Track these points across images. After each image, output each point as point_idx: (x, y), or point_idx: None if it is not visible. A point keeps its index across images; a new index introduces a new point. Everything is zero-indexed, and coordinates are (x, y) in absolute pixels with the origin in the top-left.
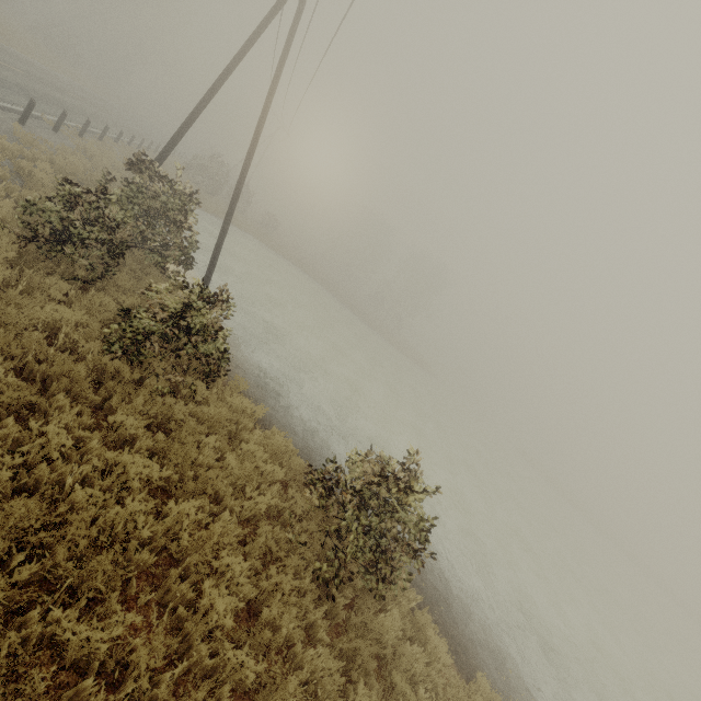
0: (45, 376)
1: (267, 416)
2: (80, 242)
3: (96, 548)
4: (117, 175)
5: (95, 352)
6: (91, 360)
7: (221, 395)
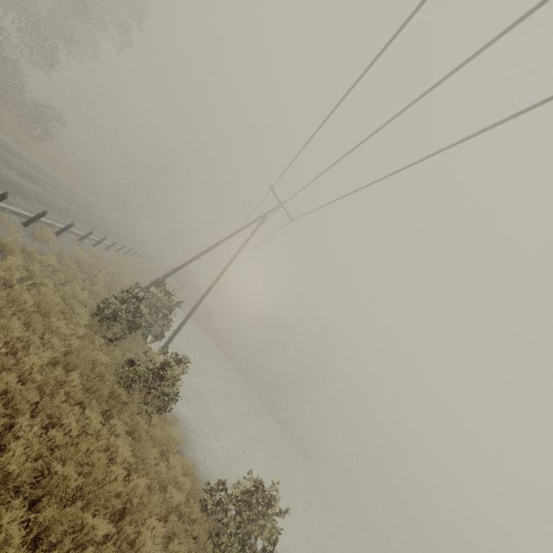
0: (92, 388)
1: (183, 450)
2: (119, 320)
3: (101, 485)
4: (131, 277)
5: (111, 381)
6: (108, 385)
7: (162, 425)
